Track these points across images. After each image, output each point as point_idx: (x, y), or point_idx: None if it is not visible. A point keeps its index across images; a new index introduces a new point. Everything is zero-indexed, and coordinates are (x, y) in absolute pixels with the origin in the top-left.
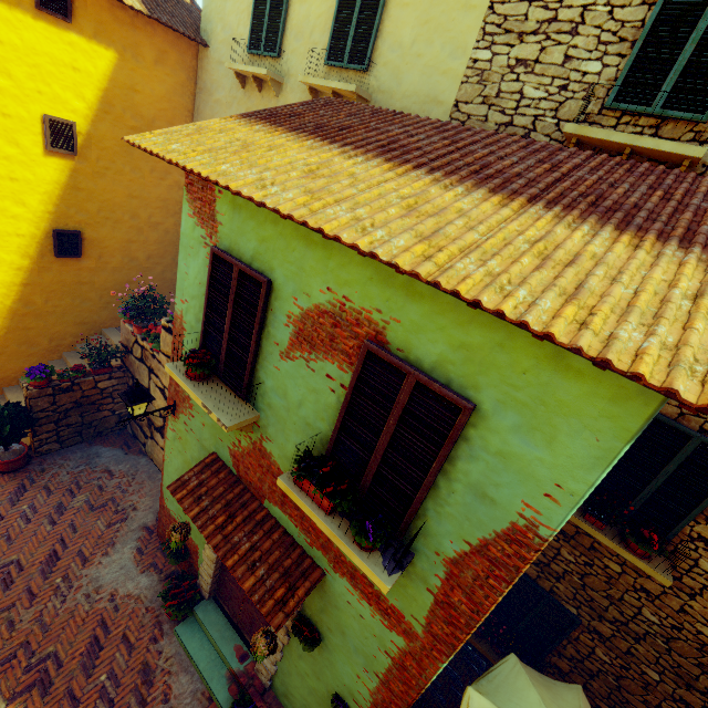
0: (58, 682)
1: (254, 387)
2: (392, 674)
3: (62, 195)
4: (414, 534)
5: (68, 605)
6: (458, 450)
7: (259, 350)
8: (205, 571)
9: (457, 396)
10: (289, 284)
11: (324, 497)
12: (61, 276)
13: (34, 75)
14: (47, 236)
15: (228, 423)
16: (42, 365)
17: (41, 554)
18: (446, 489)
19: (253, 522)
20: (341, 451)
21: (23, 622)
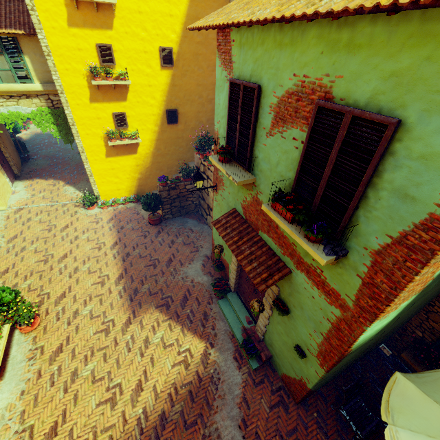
0: (172, 307)
1: (253, 162)
2: (331, 333)
3: (169, 90)
4: (345, 228)
5: (175, 280)
6: (385, 165)
7: (255, 136)
8: (231, 276)
9: (384, 116)
10: (270, 84)
11: (287, 211)
12: (170, 134)
13: (155, 26)
14: (164, 114)
15: (237, 180)
16: (164, 176)
17: (166, 258)
18: (374, 198)
19: (252, 241)
20: (300, 186)
21: (160, 281)
